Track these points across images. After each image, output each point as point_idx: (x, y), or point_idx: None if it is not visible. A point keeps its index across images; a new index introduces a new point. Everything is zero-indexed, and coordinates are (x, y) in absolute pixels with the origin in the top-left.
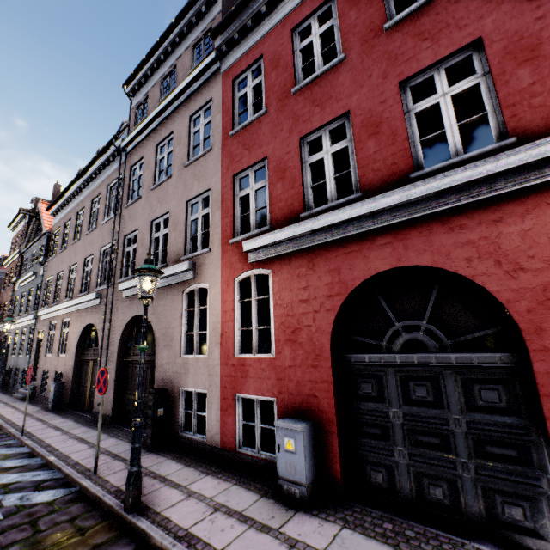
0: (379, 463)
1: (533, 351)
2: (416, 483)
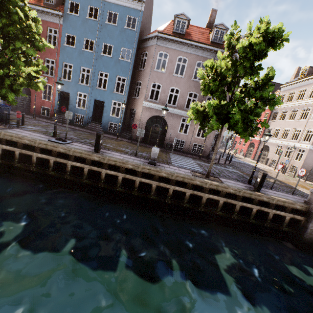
0: (16, 106)
1: (32, 96)
2: (20, 109)
